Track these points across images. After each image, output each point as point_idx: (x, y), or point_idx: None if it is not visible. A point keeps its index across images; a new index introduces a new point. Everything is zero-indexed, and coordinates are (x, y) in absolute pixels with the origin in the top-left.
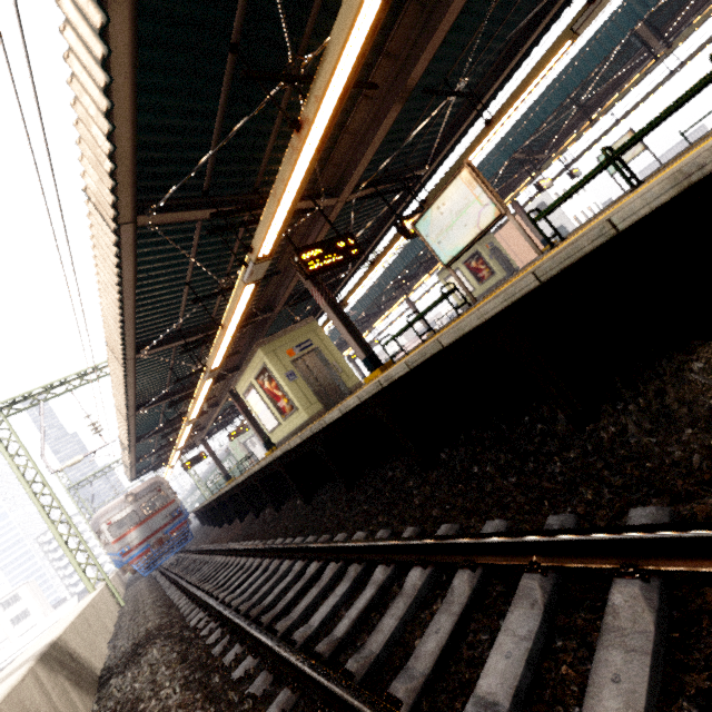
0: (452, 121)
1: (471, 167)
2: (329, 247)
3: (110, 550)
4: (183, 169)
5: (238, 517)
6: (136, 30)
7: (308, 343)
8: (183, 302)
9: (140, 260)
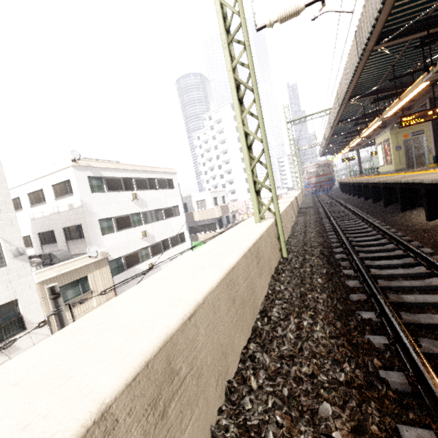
0: None
1: None
2: (421, 115)
3: (304, 181)
4: (369, 85)
5: (348, 193)
6: (357, 82)
7: (421, 132)
8: (360, 110)
9: (347, 103)
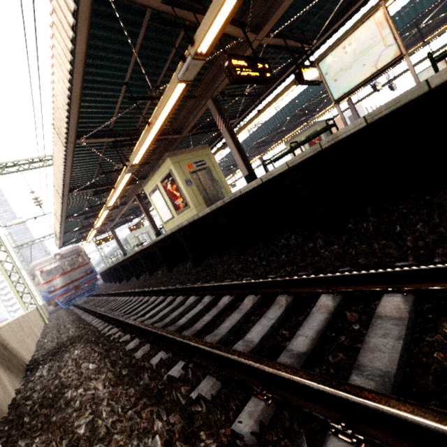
0: (344, 4)
1: (386, 9)
2: (252, 63)
3: (41, 288)
4: None
5: (136, 276)
6: None
7: (203, 162)
8: (118, 102)
9: (91, 43)
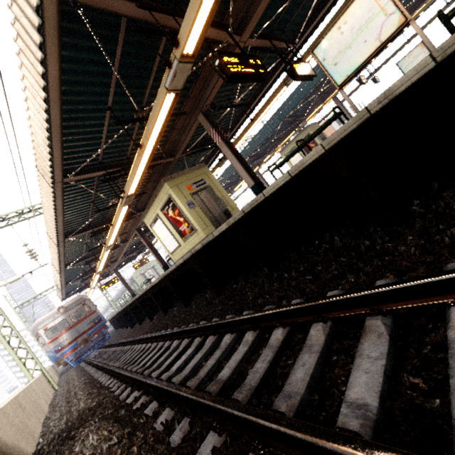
0: None
1: None
2: (243, 60)
3: (47, 348)
4: None
5: (149, 317)
6: None
7: (202, 182)
8: (104, 130)
9: (65, 67)
